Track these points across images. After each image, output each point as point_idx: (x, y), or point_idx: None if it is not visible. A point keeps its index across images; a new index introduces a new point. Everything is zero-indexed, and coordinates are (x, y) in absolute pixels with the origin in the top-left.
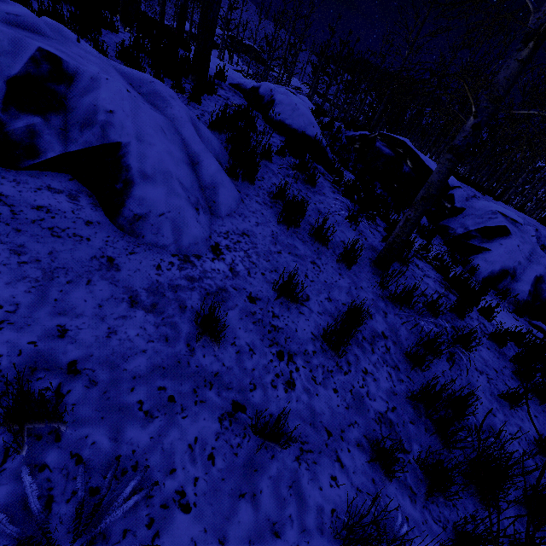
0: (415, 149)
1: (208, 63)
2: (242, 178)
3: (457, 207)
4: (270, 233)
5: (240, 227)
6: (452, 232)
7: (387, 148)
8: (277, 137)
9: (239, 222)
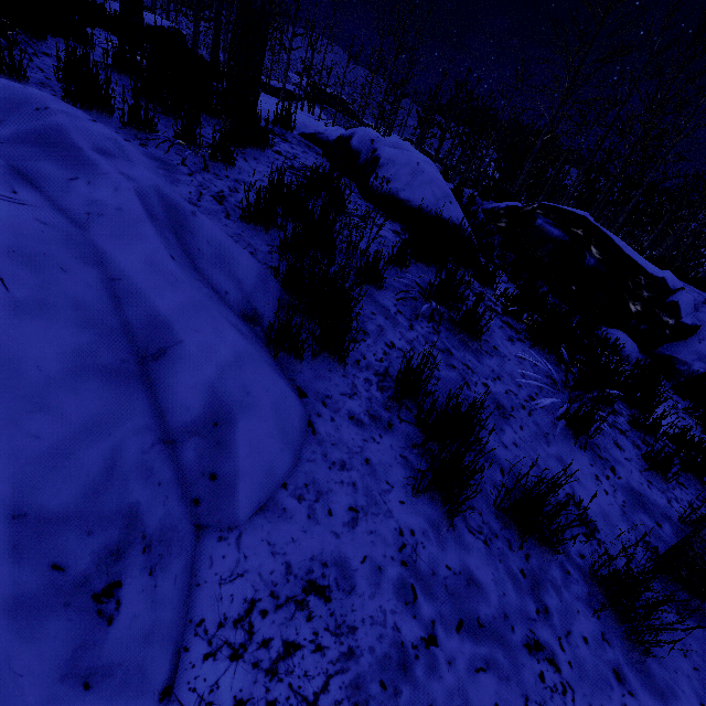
0: (604, 229)
1: (255, 93)
2: (313, 351)
3: (687, 324)
4: (395, 542)
5: (297, 555)
6: (684, 368)
7: (556, 227)
8: (387, 225)
9: (296, 529)
